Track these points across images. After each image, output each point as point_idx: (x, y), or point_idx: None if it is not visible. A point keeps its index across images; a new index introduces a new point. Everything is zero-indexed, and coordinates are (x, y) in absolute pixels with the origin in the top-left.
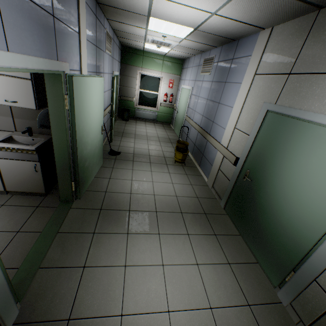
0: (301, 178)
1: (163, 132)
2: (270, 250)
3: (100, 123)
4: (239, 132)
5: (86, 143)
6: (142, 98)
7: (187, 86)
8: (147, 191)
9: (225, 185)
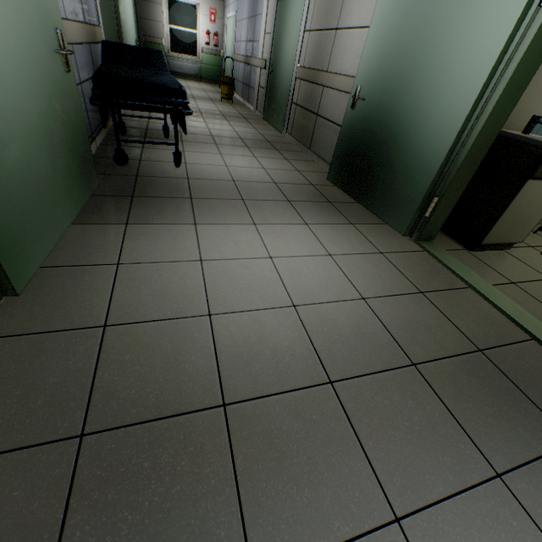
0: (288, 42)
1: (210, 88)
2: (281, 113)
3: (134, 32)
4: (267, 36)
5: (127, 42)
6: (175, 41)
7: (231, 13)
8: (192, 107)
9: (263, 97)
